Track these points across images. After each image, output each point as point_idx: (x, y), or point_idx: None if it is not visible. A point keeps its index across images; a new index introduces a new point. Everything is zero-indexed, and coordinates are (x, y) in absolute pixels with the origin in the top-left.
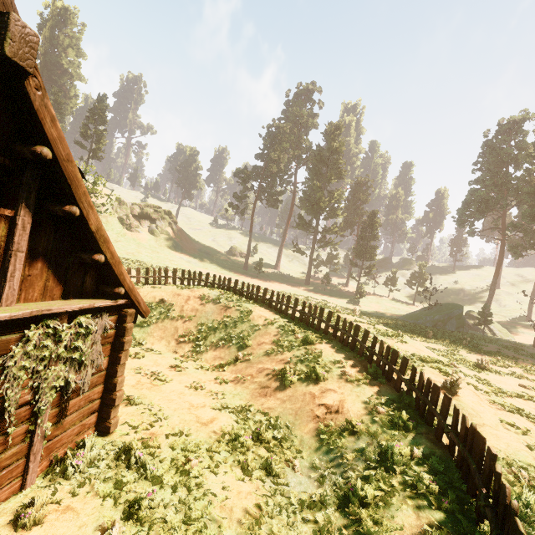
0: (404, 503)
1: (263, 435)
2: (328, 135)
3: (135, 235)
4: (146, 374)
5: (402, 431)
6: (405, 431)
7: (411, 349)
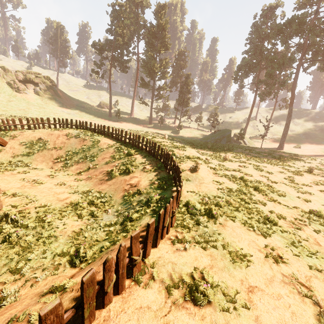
0: (147, 217)
1: (95, 201)
2: (157, 14)
3: (23, 96)
4: (28, 181)
5: (162, 190)
6: (163, 190)
7: (186, 153)
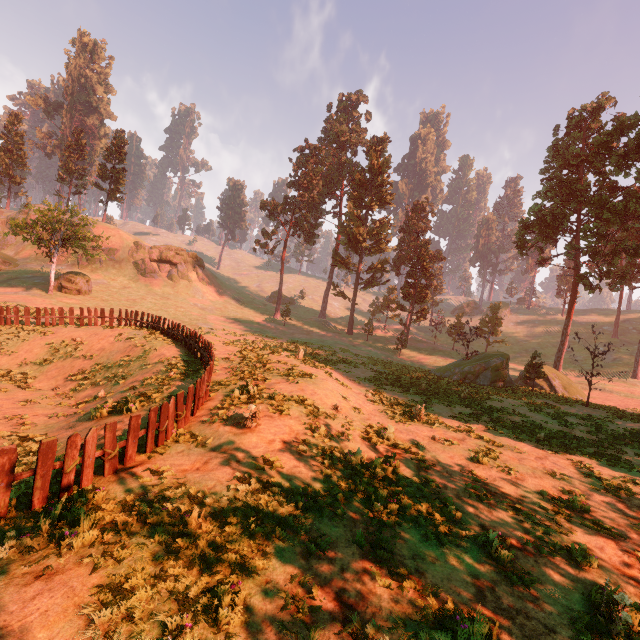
0: None
1: None
2: (369, 153)
3: (148, 281)
4: None
5: None
6: None
7: (287, 389)
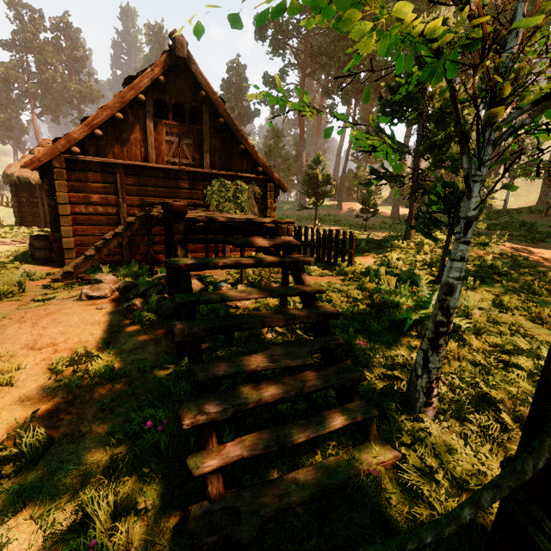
0: None
1: None
2: None
3: None
4: None
5: None
6: None
7: None
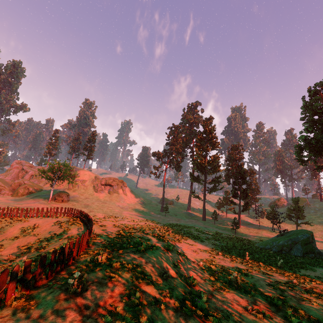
0: None
1: None
2: (203, 125)
3: (98, 194)
4: None
5: None
6: None
7: (129, 257)
